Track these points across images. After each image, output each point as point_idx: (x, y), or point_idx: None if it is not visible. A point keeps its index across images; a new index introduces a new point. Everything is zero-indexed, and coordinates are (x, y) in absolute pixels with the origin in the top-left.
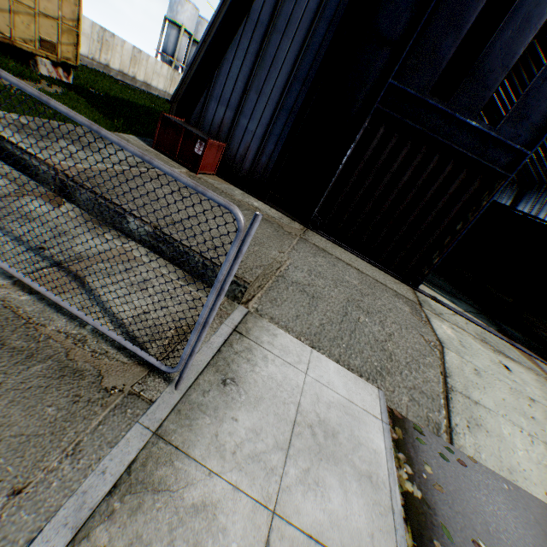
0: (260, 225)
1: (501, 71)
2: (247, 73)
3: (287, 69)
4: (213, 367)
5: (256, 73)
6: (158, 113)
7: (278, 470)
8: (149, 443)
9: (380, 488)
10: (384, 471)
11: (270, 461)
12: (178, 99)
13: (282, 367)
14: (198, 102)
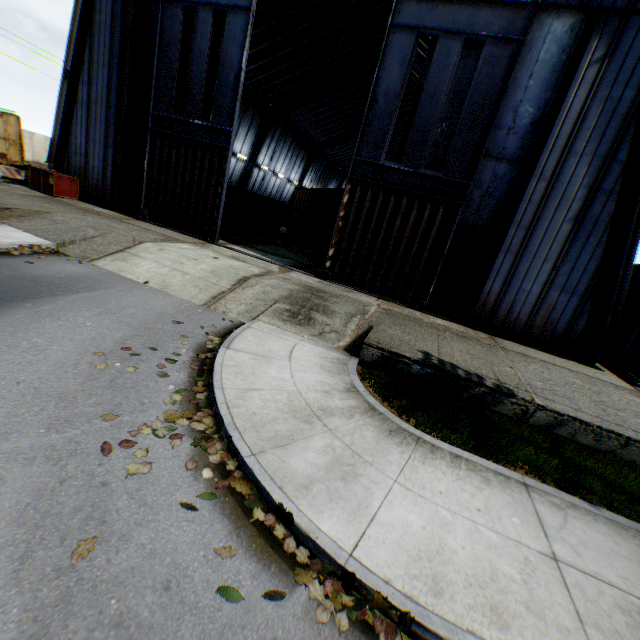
0: (71, 209)
1: (200, 89)
2: (86, 132)
3: (105, 123)
4: None
5: (91, 131)
6: None
7: None
8: None
9: None
10: None
11: None
12: (53, 159)
13: None
14: (66, 158)
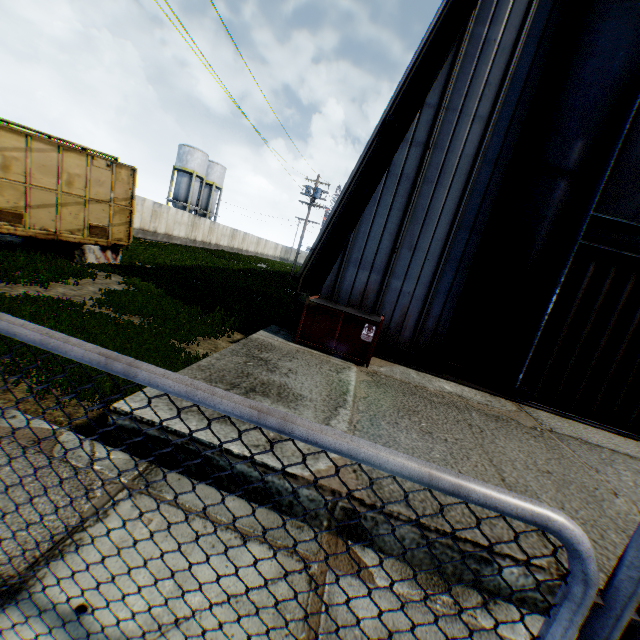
0: (516, 436)
1: None
2: (394, 230)
3: (447, 218)
4: None
5: (406, 228)
6: (211, 270)
7: None
8: None
9: None
10: None
11: None
12: (304, 272)
13: None
14: (330, 271)
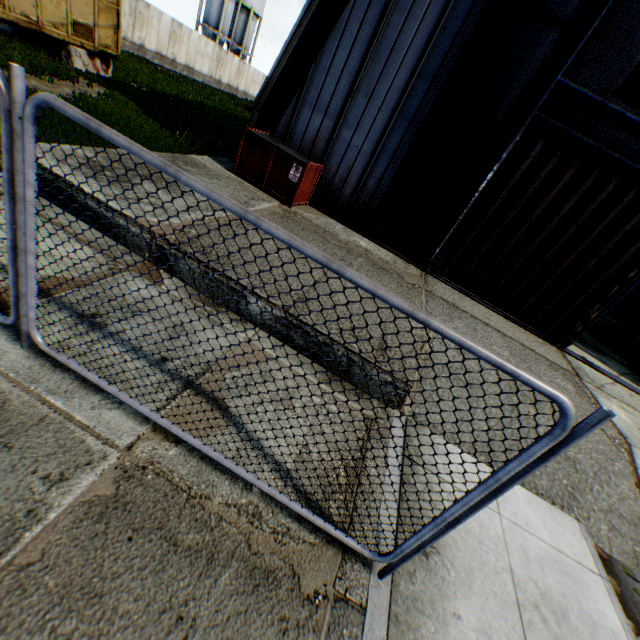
0: (381, 279)
1: None
2: (354, 69)
3: (411, 63)
4: (404, 527)
5: (367, 69)
6: (213, 111)
7: None
8: None
9: None
10: None
11: None
12: (260, 105)
13: None
14: (287, 109)
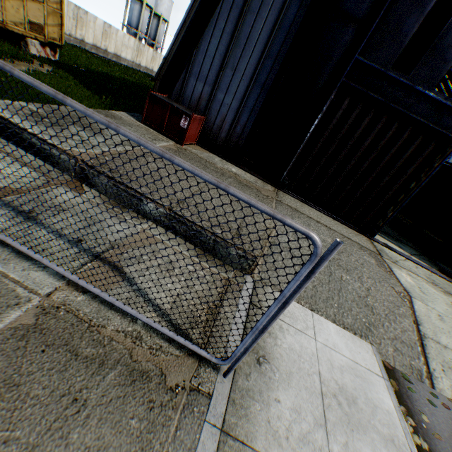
0: (244, 192)
1: None
2: (223, 52)
3: (260, 47)
4: None
5: (232, 52)
6: (133, 84)
7: (325, 449)
8: (220, 442)
9: (403, 451)
10: (400, 432)
11: (316, 440)
12: (160, 77)
13: (296, 336)
14: (179, 79)
